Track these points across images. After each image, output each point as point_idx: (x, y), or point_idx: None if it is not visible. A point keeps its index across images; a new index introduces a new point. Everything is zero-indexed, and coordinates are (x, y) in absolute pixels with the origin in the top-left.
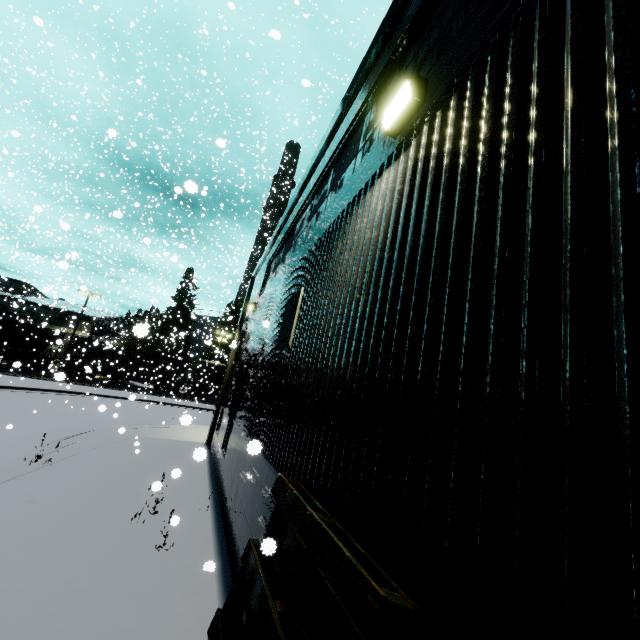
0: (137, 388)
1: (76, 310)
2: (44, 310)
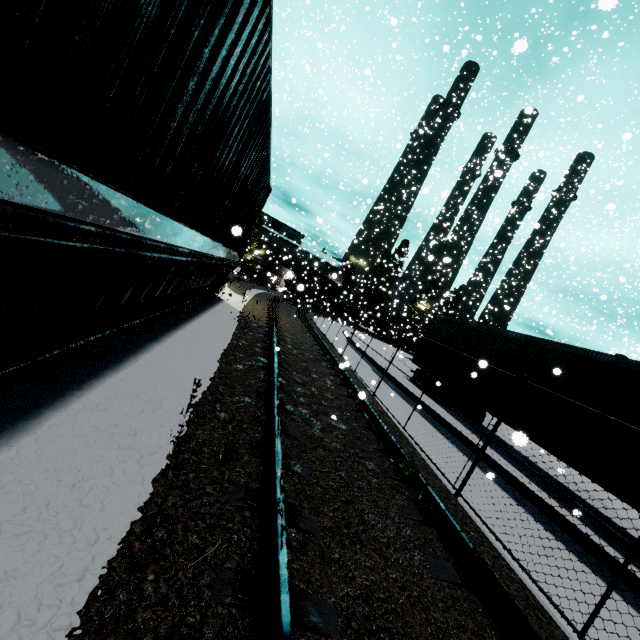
0: (382, 338)
1: (331, 262)
2: (318, 261)
